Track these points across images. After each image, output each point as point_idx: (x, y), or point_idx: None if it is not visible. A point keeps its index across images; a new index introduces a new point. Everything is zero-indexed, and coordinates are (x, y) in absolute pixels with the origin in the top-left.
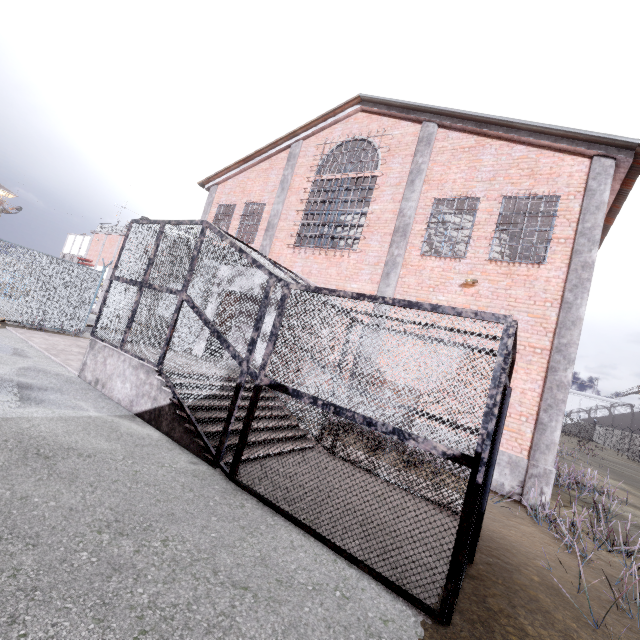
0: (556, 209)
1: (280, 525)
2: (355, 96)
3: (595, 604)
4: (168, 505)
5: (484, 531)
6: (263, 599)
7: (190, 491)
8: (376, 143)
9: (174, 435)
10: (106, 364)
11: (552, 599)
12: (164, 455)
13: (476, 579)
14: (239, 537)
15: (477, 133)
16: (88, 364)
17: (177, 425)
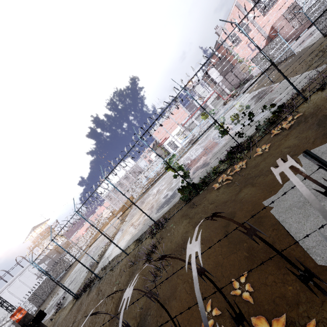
0: None
1: None
2: None
3: None
4: None
5: None
6: None
7: None
8: None
9: None
10: None
11: None
12: None
13: None
14: None
15: None
16: None
17: None
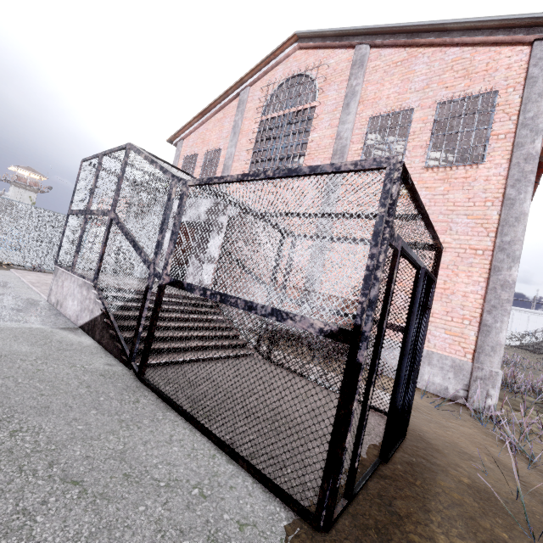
0: (494, 105)
1: (168, 420)
2: (292, 34)
3: (538, 511)
4: (49, 399)
5: (415, 431)
6: (91, 495)
7: (86, 387)
8: (313, 75)
9: (103, 342)
10: (63, 287)
11: (481, 504)
12: (82, 358)
13: (388, 480)
14: (110, 430)
15: (409, 45)
16: (53, 289)
17: (105, 332)
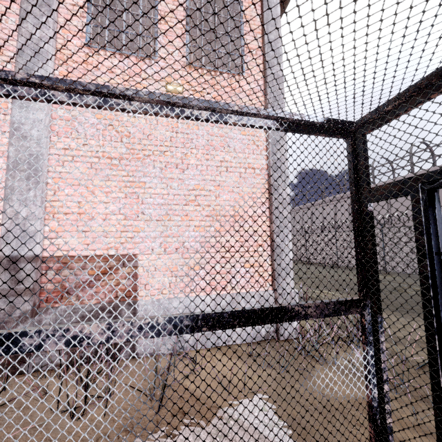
0: (242, 15)
1: None
2: None
3: None
4: None
5: None
6: None
7: None
8: None
9: None
10: None
11: None
12: None
13: None
14: None
15: None
16: None
17: None
